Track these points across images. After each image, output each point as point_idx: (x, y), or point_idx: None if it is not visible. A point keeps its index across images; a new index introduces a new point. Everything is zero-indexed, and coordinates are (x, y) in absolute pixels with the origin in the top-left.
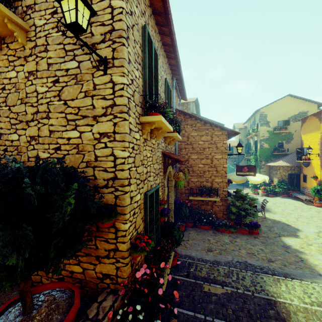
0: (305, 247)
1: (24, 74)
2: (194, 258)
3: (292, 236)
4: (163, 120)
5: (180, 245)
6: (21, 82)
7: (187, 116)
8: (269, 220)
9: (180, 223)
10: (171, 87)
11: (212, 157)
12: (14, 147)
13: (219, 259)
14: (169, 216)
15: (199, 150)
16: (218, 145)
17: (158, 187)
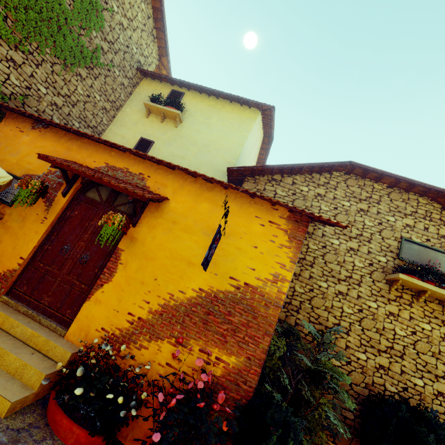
0: None
1: (440, 334)
2: None
3: None
4: None
5: None
6: (435, 338)
7: None
8: None
9: None
10: None
11: None
12: (416, 391)
13: None
14: None
15: None
16: None
17: None
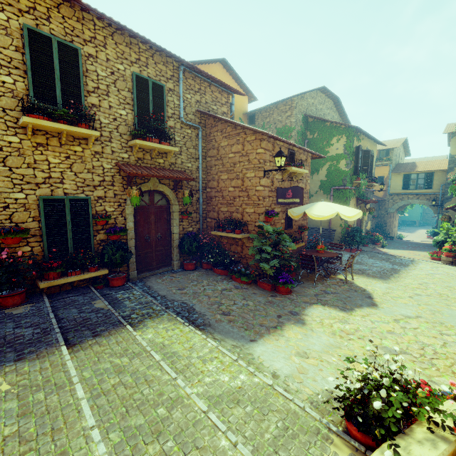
0: (325, 322)
1: None
2: (149, 289)
3: (337, 308)
4: (32, 121)
5: (162, 279)
6: None
7: (217, 119)
8: (350, 286)
9: (190, 260)
10: (178, 81)
11: (243, 176)
12: None
13: (170, 296)
14: (172, 248)
15: (229, 167)
16: (251, 157)
17: (85, 198)
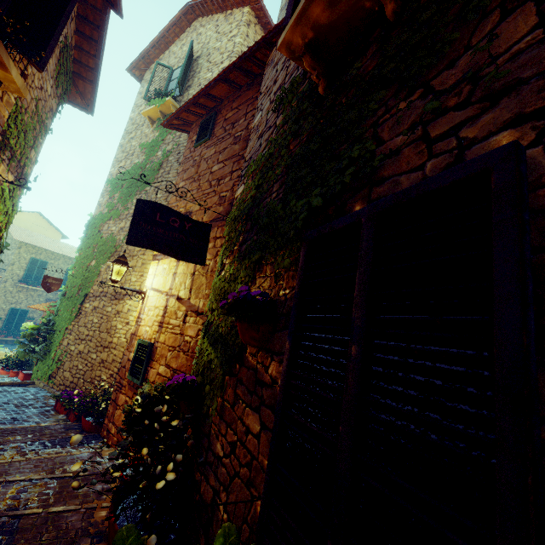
0: None
1: None
2: None
3: None
4: (21, 285)
5: None
6: None
7: None
8: None
9: None
10: None
11: None
12: None
13: None
14: None
15: None
16: None
17: (27, 310)
